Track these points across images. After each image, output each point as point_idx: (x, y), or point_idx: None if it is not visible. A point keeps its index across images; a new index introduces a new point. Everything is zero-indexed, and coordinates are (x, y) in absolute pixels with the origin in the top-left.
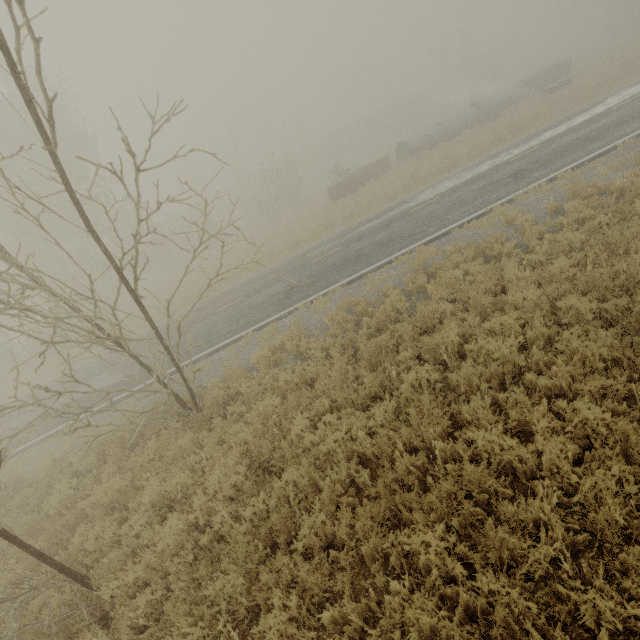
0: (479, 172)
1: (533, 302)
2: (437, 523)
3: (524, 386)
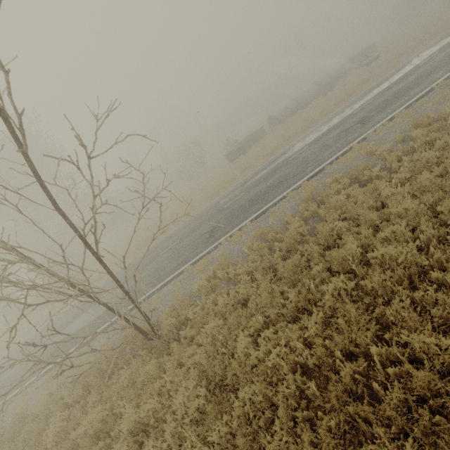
0: (333, 124)
1: (414, 210)
2: (401, 436)
3: (431, 282)
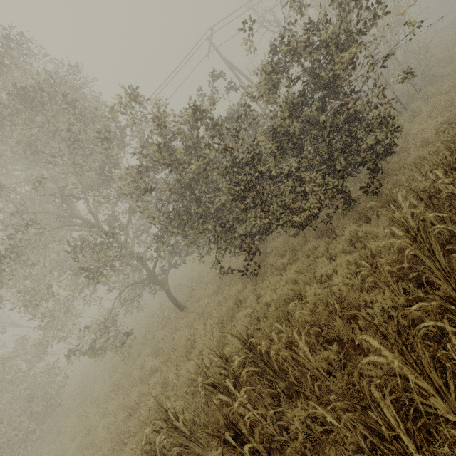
0: None
1: None
2: None
3: None
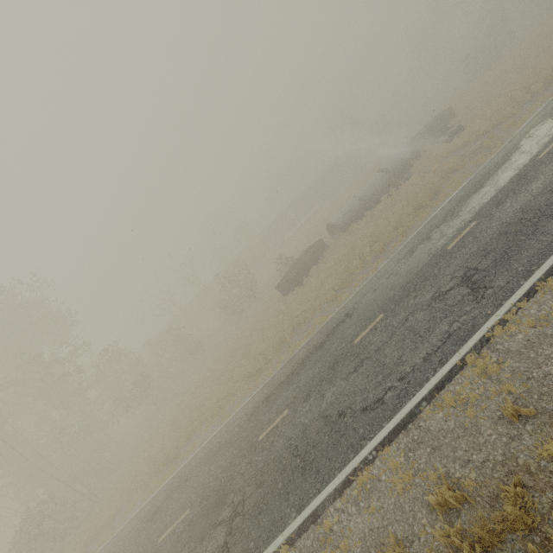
0: (417, 267)
1: None
2: None
3: None
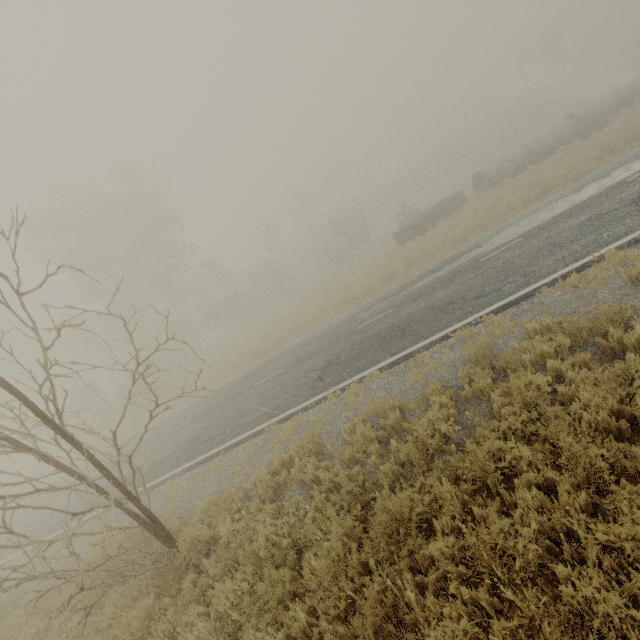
0: (580, 200)
1: None
2: None
3: None
